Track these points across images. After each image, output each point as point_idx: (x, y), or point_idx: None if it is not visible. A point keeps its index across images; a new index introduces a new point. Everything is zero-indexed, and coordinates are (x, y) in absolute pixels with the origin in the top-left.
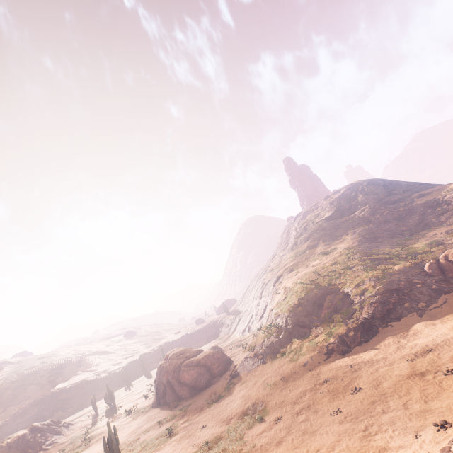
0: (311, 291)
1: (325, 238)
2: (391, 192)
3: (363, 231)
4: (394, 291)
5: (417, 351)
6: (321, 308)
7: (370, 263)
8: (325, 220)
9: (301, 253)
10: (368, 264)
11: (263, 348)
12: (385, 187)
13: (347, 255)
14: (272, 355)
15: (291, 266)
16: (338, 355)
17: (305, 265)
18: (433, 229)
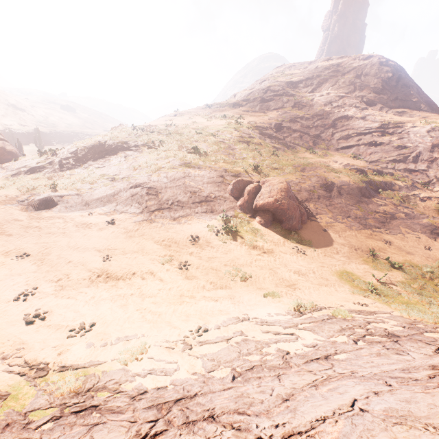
0: (120, 139)
1: (257, 104)
2: (383, 90)
3: (290, 117)
4: (164, 184)
5: (26, 248)
6: (99, 161)
7: (217, 147)
8: (284, 83)
9: (218, 106)
10: (214, 147)
11: (16, 166)
12: (387, 79)
13: (224, 128)
14: (10, 176)
15: (183, 112)
16: (24, 209)
17: (189, 117)
18: (346, 156)
